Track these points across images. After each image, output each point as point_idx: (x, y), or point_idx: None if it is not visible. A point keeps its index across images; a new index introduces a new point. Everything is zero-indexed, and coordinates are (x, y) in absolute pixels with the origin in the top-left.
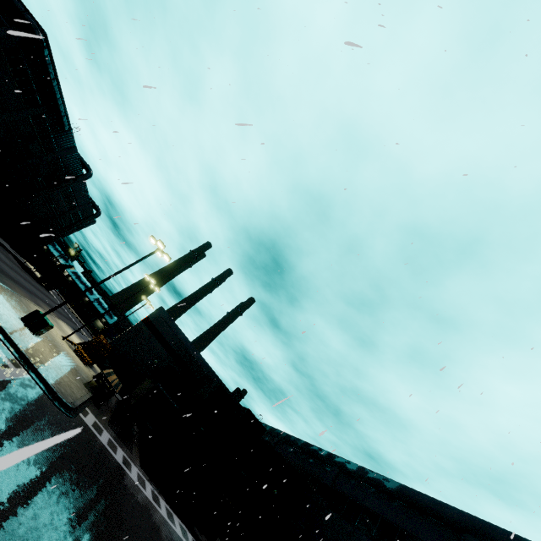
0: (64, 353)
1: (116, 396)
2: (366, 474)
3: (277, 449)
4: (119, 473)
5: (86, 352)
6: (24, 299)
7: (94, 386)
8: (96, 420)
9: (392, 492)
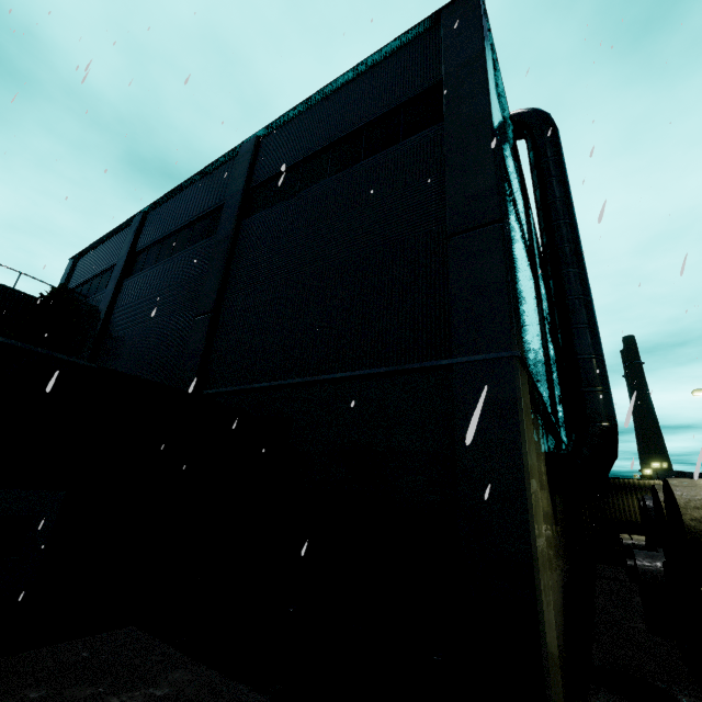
0: None
1: None
2: None
3: None
4: None
5: None
6: None
7: None
8: None
9: None
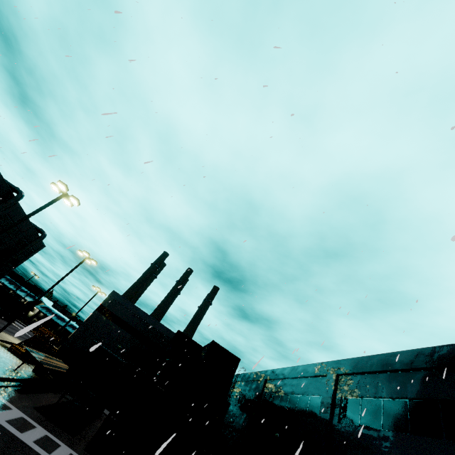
0: None
1: None
2: (367, 362)
3: (266, 390)
4: (8, 451)
5: None
6: None
7: (26, 376)
8: (2, 399)
9: (407, 364)
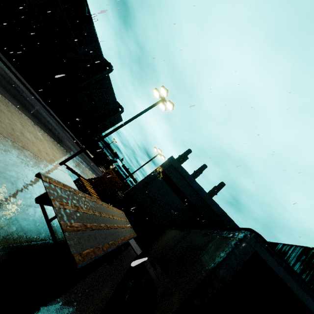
0: (17, 158)
1: (133, 248)
2: None
3: None
4: None
5: (94, 189)
6: (2, 98)
7: None
8: None
9: None
